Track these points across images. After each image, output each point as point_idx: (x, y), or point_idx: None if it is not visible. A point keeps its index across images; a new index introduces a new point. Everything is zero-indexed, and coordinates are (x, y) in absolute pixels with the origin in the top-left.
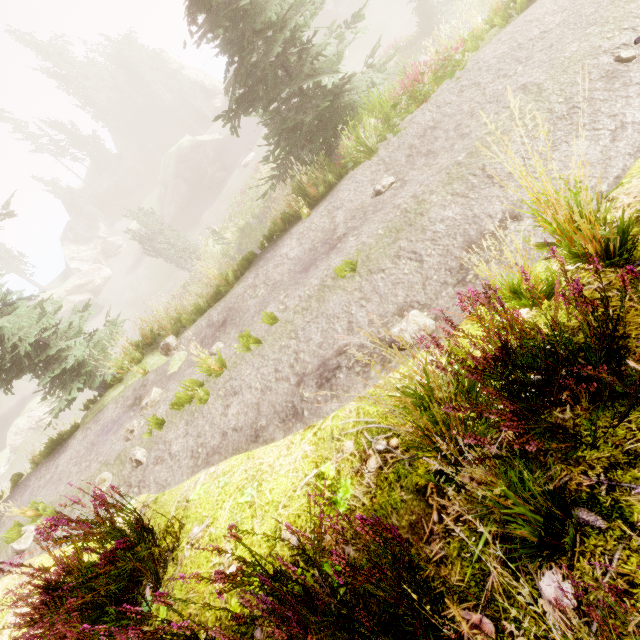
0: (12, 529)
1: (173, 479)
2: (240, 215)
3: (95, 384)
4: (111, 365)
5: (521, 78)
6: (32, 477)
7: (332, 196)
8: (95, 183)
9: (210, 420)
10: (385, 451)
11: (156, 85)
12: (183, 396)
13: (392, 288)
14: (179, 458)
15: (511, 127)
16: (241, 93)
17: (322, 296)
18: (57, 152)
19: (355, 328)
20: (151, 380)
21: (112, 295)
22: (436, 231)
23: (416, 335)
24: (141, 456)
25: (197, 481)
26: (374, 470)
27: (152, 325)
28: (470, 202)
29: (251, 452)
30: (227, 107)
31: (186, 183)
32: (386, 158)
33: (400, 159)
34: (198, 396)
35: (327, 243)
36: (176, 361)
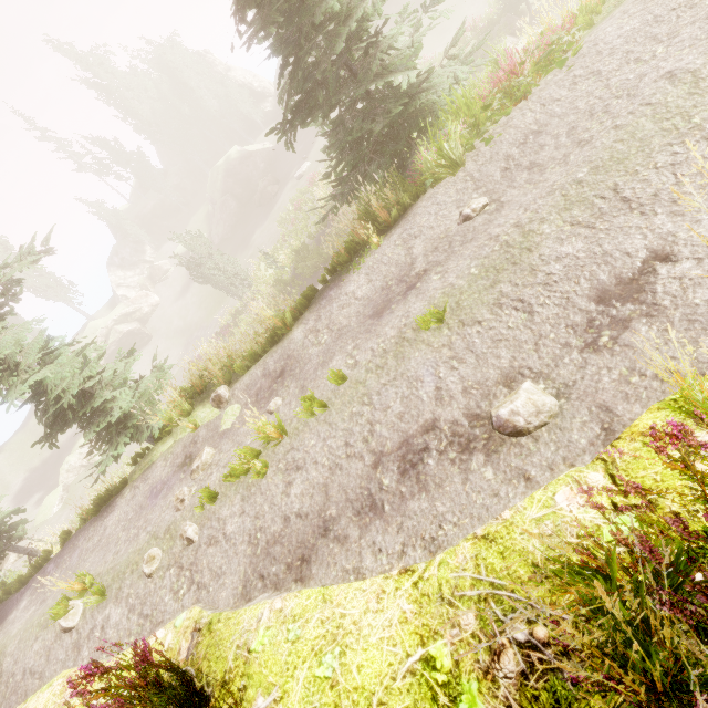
0: (59, 604)
1: (229, 568)
2: (295, 235)
3: (143, 438)
4: (159, 418)
5: (664, 63)
6: (80, 537)
7: (407, 221)
8: (140, 203)
9: (269, 499)
10: (528, 645)
11: (201, 91)
12: (238, 468)
13: (492, 346)
14: (235, 542)
15: (654, 131)
16: (297, 101)
17: (401, 352)
18: (101, 171)
19: (445, 397)
20: (202, 436)
21: (160, 324)
22: (550, 273)
23: (575, 479)
24: (193, 533)
25: (259, 619)
26: (513, 676)
27: (202, 372)
28: (598, 234)
29: (327, 590)
30: (278, 111)
31: (235, 199)
32: (475, 173)
33: (493, 174)
34: (255, 469)
35: (403, 281)
36: (229, 416)
